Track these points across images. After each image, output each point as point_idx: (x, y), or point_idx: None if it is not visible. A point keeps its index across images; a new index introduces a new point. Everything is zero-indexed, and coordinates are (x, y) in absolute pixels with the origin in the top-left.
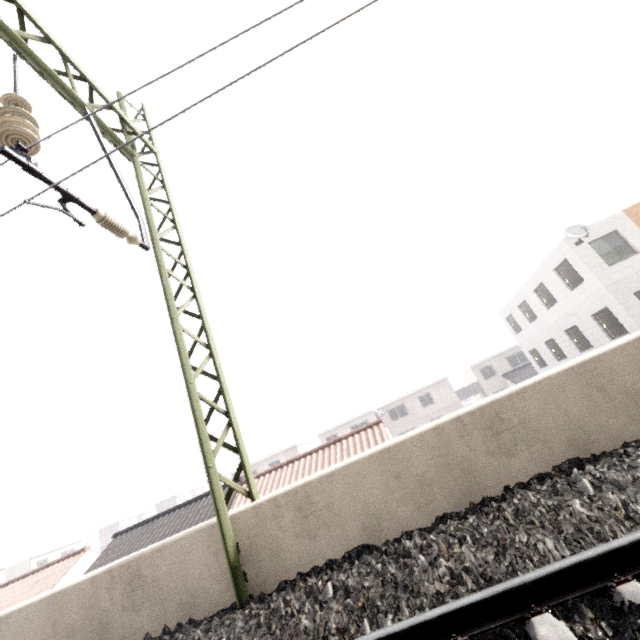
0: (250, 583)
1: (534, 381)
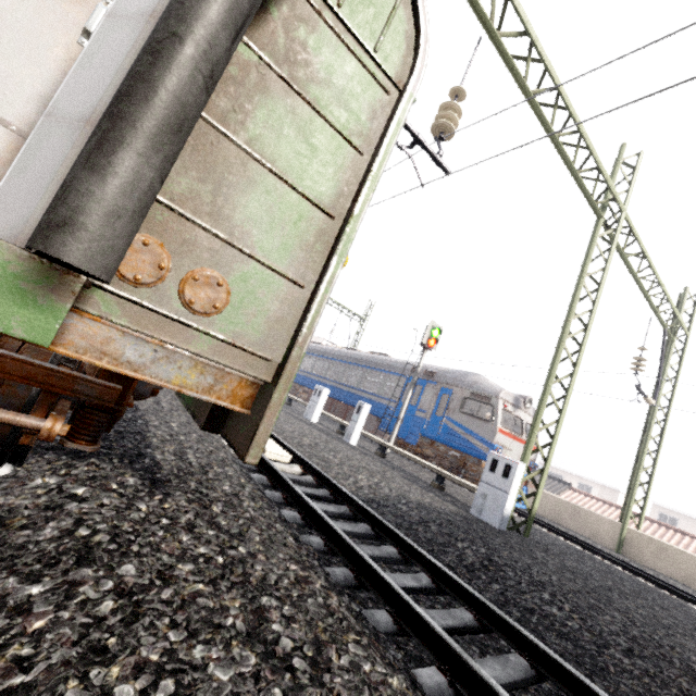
0: (622, 550)
1: None
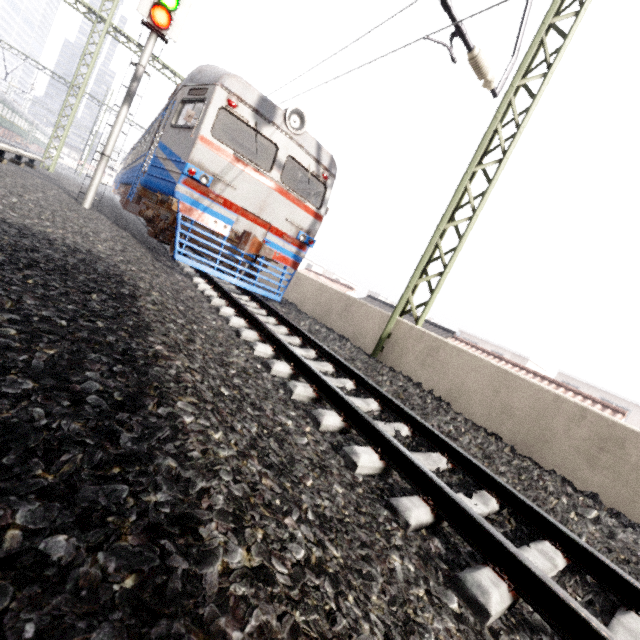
0: (382, 355)
1: None
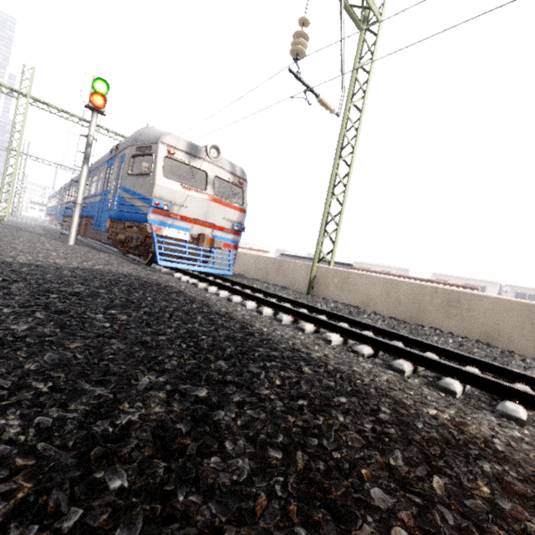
0: (313, 291)
1: (497, 297)
